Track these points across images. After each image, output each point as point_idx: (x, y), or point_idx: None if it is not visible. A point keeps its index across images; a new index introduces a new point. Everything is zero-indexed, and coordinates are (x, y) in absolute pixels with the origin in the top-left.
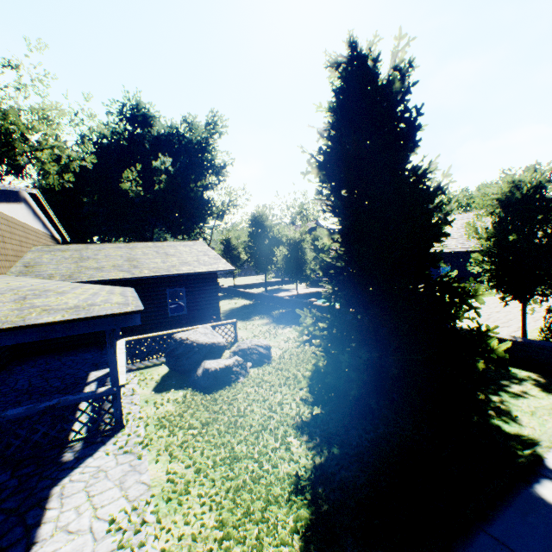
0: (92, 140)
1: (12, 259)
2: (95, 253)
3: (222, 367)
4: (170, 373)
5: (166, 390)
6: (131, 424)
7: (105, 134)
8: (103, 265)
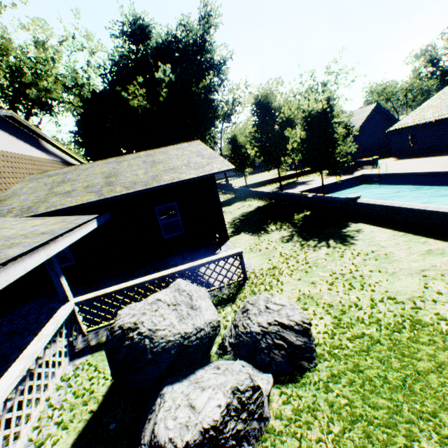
0: (107, 69)
1: None
2: (79, 173)
3: (191, 444)
4: None
5: None
6: None
7: (116, 61)
8: (75, 187)
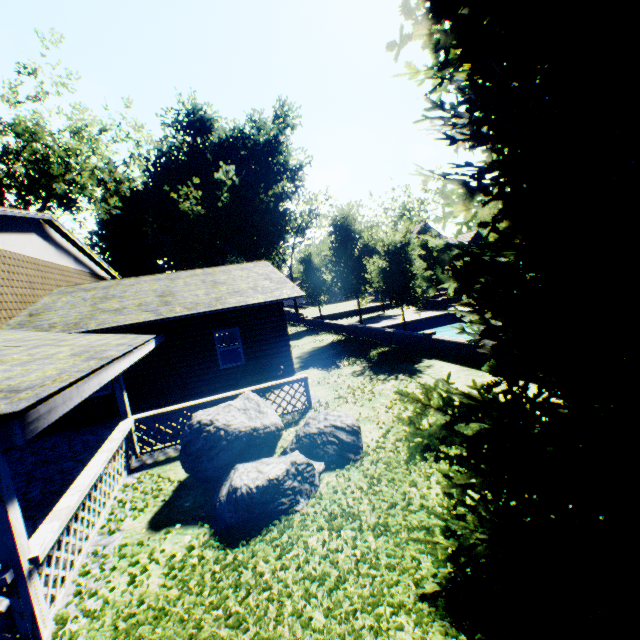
0: (150, 160)
1: (13, 306)
2: (124, 289)
3: (261, 486)
4: (192, 476)
5: (169, 523)
6: (63, 634)
7: (163, 152)
8: (125, 305)
